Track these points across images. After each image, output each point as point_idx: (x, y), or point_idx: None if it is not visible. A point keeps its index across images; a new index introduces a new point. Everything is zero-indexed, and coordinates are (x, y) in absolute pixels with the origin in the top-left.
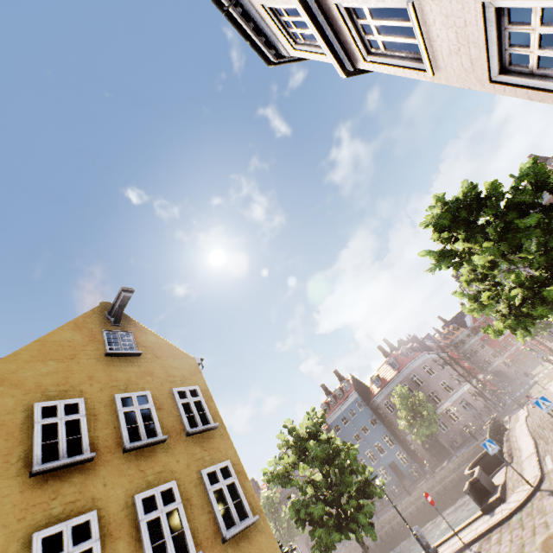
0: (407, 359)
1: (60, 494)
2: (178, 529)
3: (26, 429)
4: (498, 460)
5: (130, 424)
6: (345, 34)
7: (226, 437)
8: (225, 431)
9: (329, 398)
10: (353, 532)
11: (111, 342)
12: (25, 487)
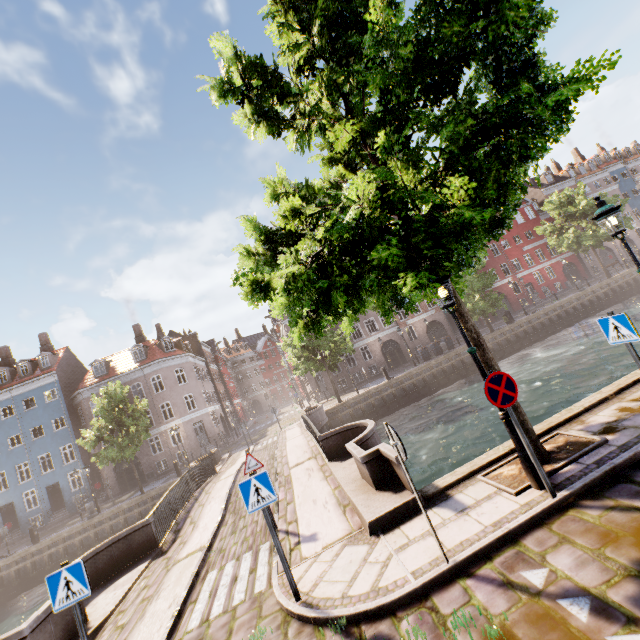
0: (162, 354)
1: None
2: None
3: None
4: (149, 543)
5: None
6: None
7: None
8: None
9: (0, 371)
10: None
11: None
12: None
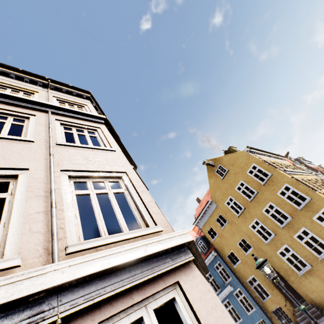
0: None
1: (246, 217)
2: (281, 213)
3: (228, 209)
4: None
5: (245, 193)
6: None
7: (279, 174)
8: (277, 172)
9: None
10: None
11: (219, 173)
12: (240, 219)
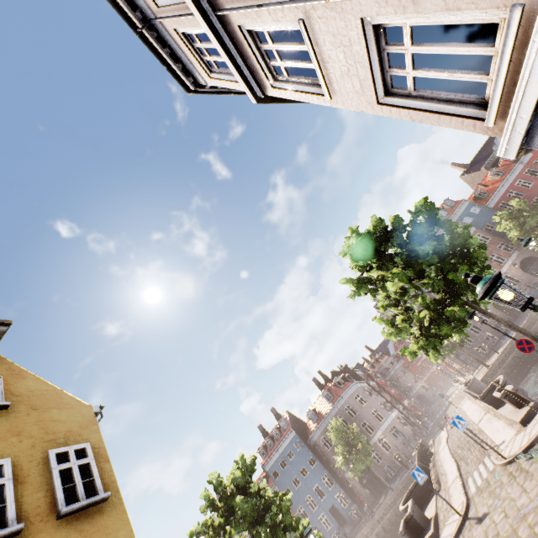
0: (340, 390)
1: None
2: None
3: None
4: (428, 489)
5: None
6: (251, 58)
7: (120, 511)
8: (119, 502)
9: (267, 440)
10: None
11: None
12: None
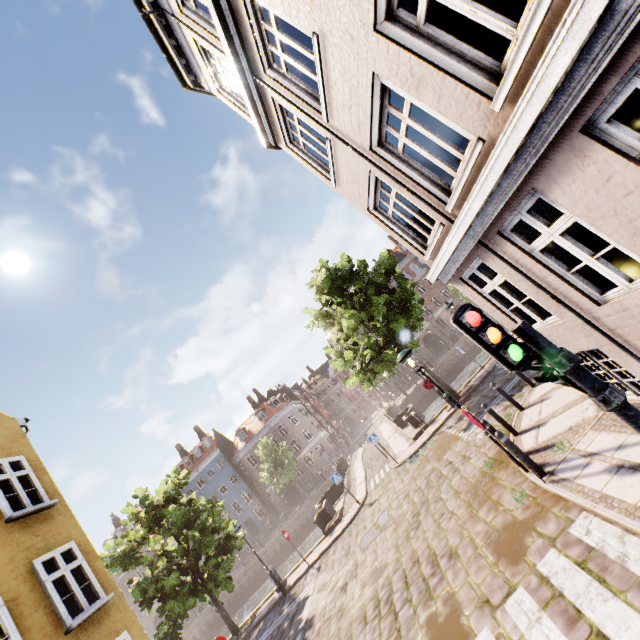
0: (275, 410)
1: None
2: None
3: None
4: (340, 492)
5: None
6: (275, 119)
7: (69, 515)
8: (66, 508)
9: (185, 460)
10: (210, 592)
11: None
12: None
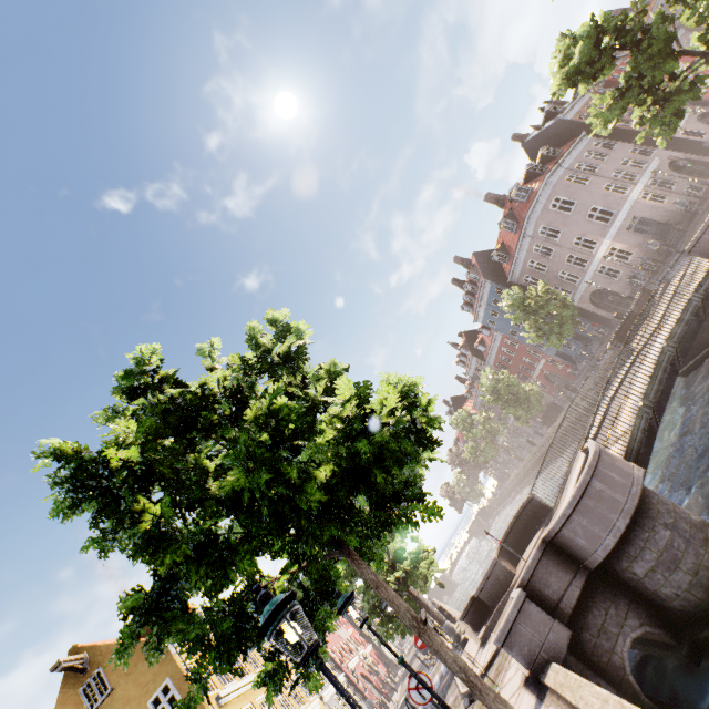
0: (524, 209)
1: None
2: None
3: None
4: (544, 507)
5: None
6: None
7: None
8: (201, 708)
9: (465, 298)
10: None
11: (90, 696)
12: None
